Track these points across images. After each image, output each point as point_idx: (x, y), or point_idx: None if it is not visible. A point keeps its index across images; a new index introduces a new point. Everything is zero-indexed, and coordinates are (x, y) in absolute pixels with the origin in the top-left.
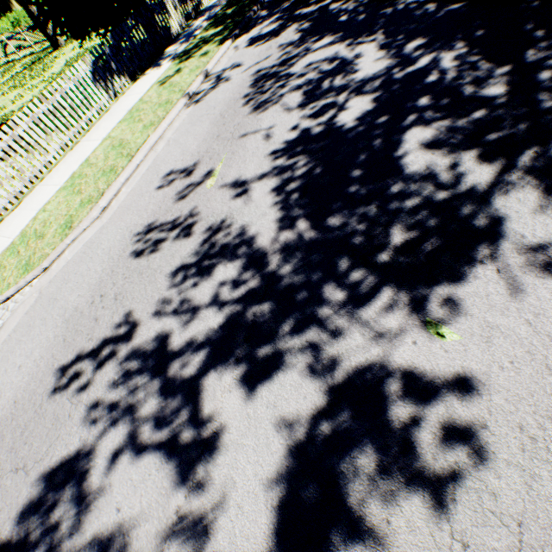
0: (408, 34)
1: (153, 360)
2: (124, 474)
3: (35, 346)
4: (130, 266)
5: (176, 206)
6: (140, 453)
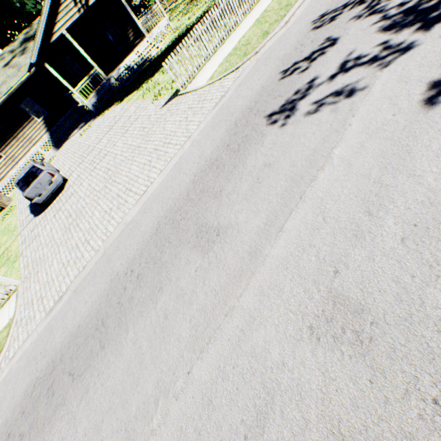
0: None
1: (347, 47)
2: (342, 77)
3: (264, 72)
4: (317, 30)
5: (343, 0)
6: (350, 70)
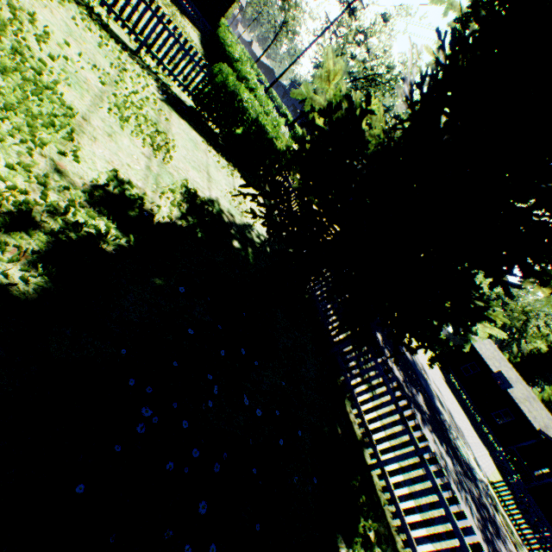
0: (436, 431)
1: None
2: None
3: None
4: None
5: None
6: None
